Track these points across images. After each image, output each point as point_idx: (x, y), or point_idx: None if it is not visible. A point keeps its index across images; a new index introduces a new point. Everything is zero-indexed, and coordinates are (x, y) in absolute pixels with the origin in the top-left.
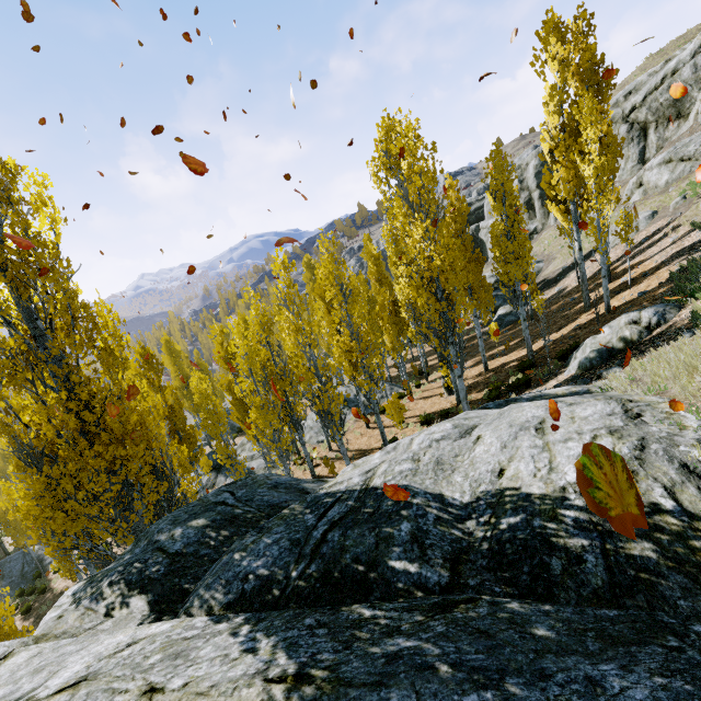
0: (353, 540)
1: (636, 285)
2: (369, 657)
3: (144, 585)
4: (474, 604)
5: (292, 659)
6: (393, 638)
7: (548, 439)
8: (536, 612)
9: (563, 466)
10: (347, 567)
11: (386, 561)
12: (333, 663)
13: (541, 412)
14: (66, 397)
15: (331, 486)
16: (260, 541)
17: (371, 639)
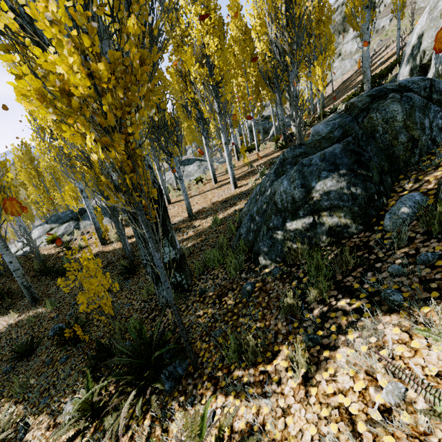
0: None
1: (401, 50)
2: None
3: None
4: None
5: None
6: None
7: None
8: None
9: None
10: None
11: None
12: None
13: None
14: None
15: None
16: None
17: None
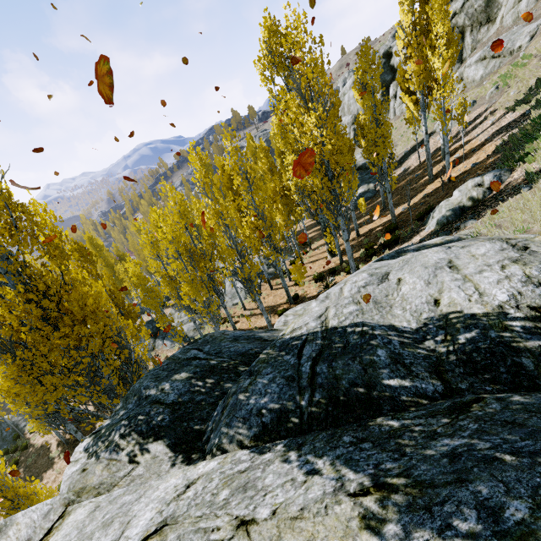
0: (341, 369)
1: (468, 159)
2: (431, 460)
3: (155, 433)
4: (484, 402)
5: (360, 473)
6: (438, 440)
7: (464, 273)
8: (540, 400)
9: (489, 290)
10: (349, 391)
11: (380, 381)
12: (401, 470)
13: (443, 255)
14: (23, 289)
15: (292, 332)
16: (256, 382)
17: (418, 444)
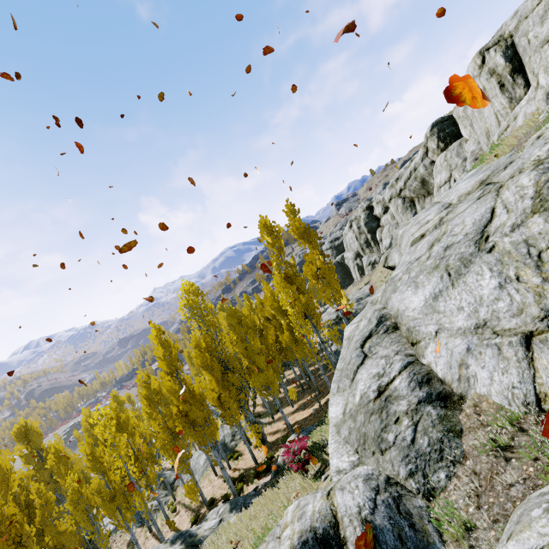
0: None
1: None
2: None
3: None
4: None
5: None
6: None
7: None
8: None
9: None
10: None
11: None
12: None
13: None
14: None
15: None
16: None
17: None
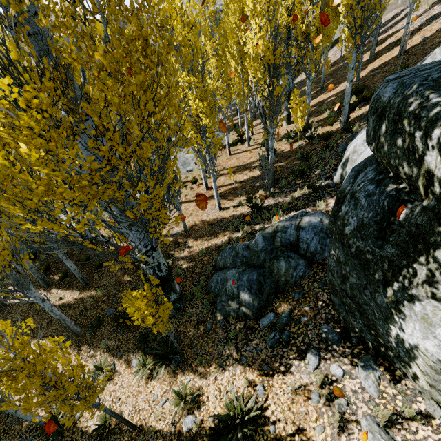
0: None
1: (409, 39)
2: None
3: None
4: None
5: None
6: None
7: None
8: None
9: None
10: None
11: None
12: None
13: None
14: None
15: None
16: None
17: None
